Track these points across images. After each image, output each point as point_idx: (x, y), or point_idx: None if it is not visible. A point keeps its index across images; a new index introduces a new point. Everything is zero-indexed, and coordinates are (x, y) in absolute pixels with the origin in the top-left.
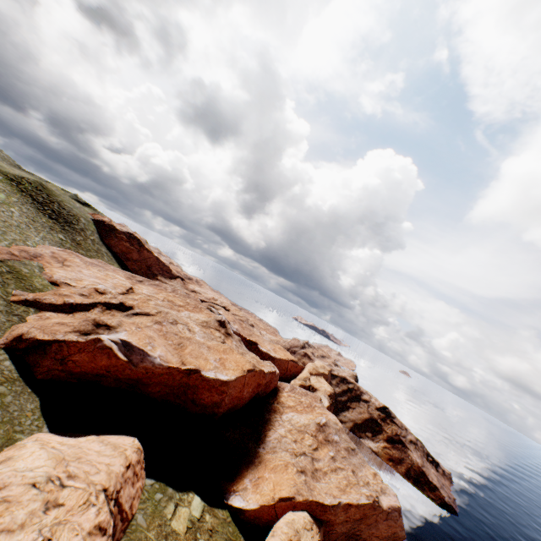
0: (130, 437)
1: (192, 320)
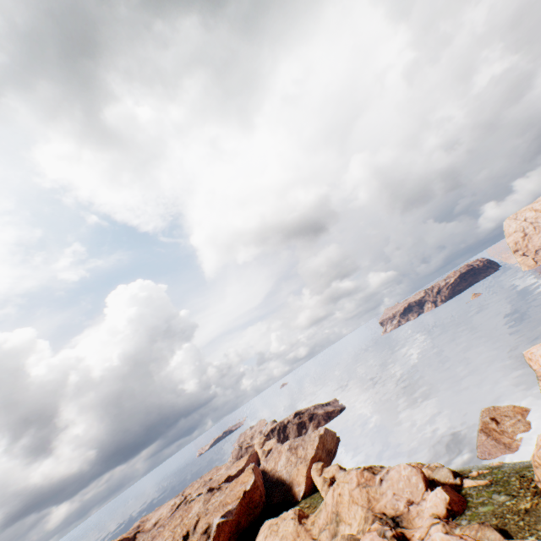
0: (262, 525)
1: None
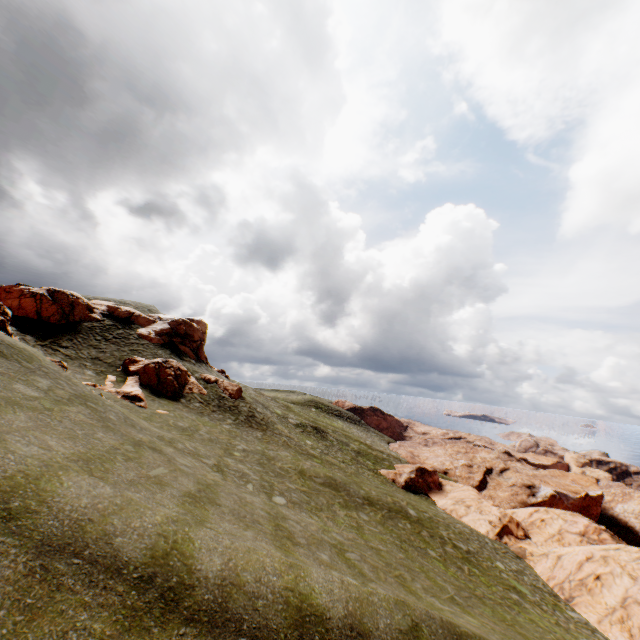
0: None
1: None
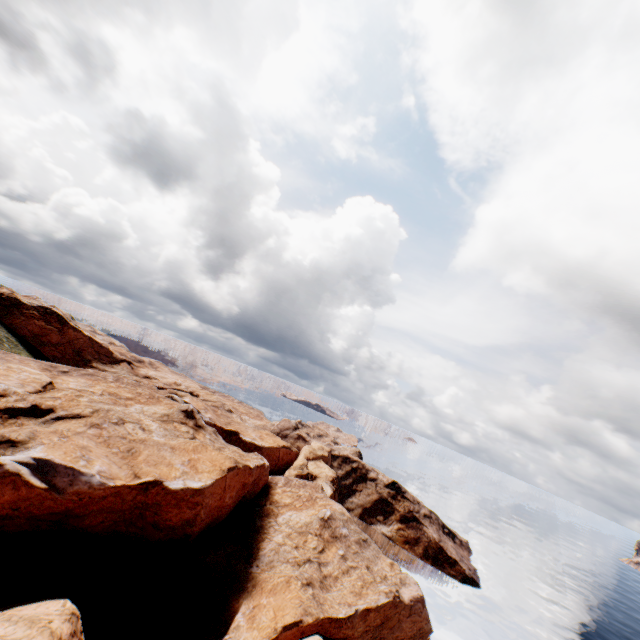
0: (58, 600)
1: (147, 416)
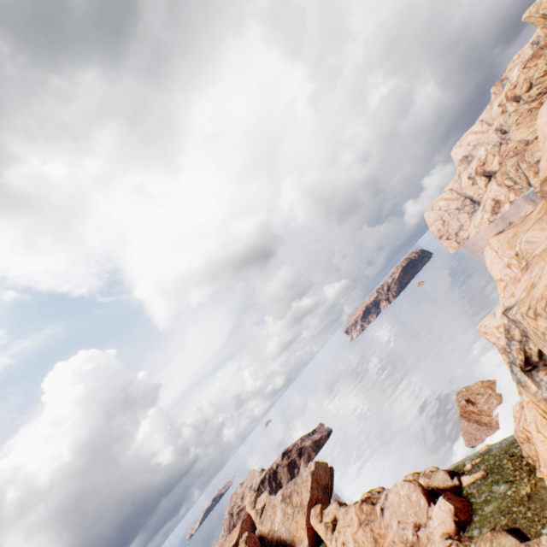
0: None
1: None
